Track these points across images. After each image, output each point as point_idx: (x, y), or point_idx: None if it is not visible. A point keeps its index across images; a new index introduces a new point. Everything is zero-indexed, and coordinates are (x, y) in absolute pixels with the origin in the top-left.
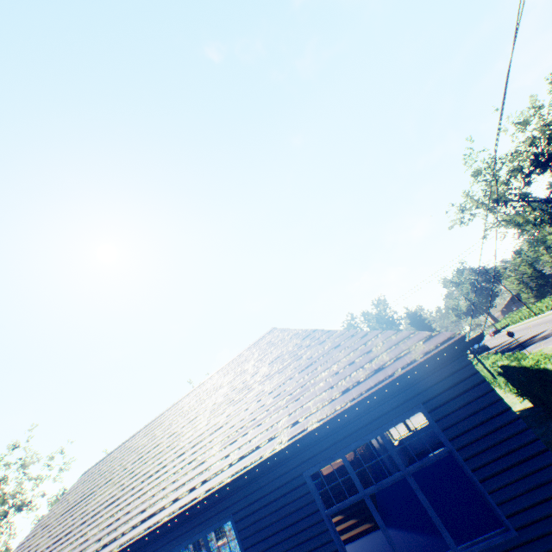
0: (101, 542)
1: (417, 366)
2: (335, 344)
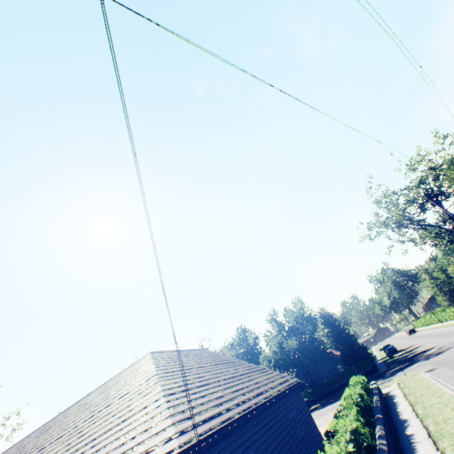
0: None
1: None
2: (147, 403)
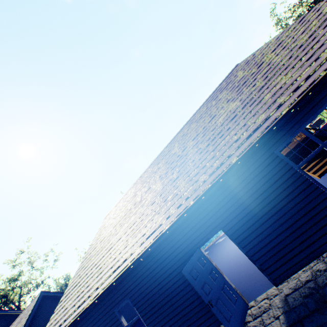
0: (201, 179)
1: None
2: None
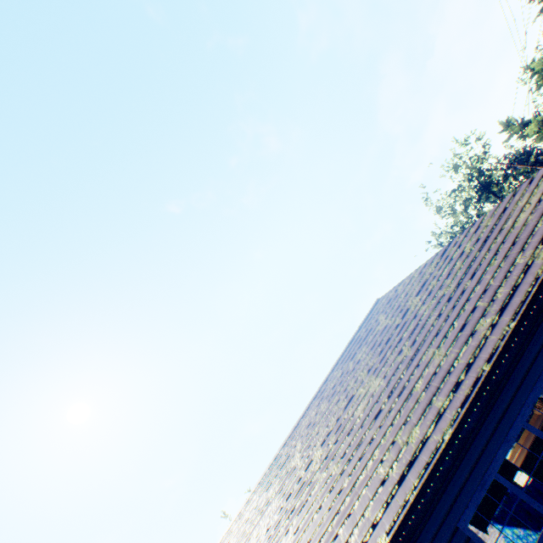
0: None
1: None
2: (499, 212)
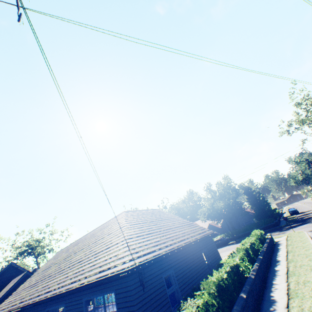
0: (38, 293)
1: (113, 275)
2: (118, 241)
